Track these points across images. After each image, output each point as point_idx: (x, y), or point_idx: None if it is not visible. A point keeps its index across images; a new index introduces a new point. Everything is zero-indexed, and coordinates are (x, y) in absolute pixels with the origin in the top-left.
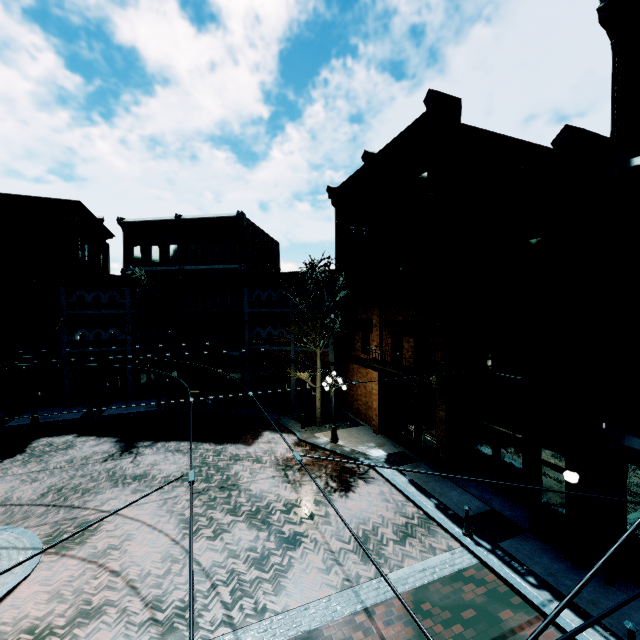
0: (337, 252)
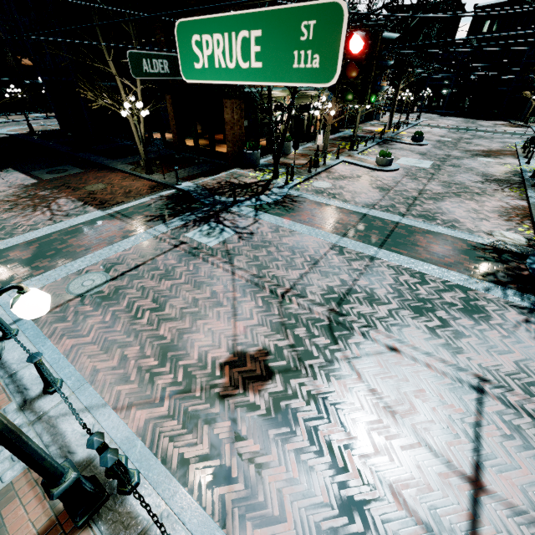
0: None
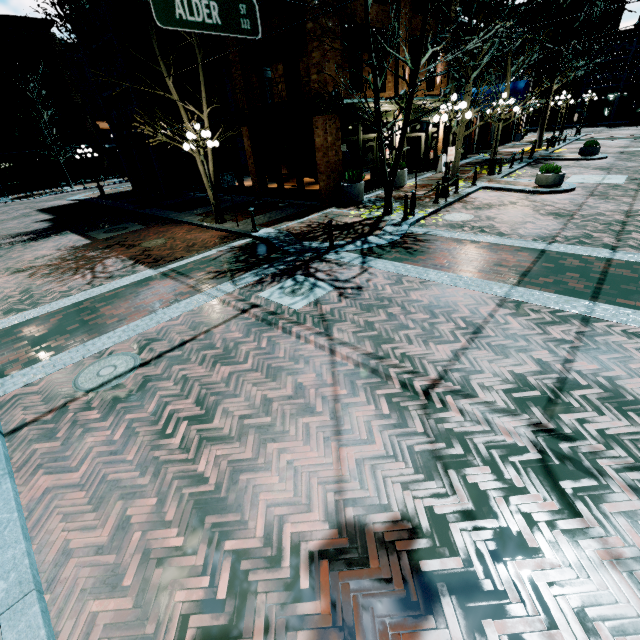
0: None
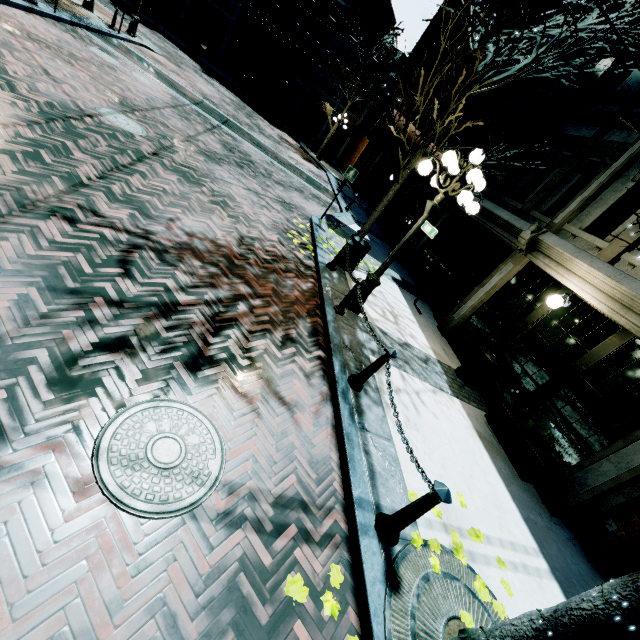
0: (418, 42)
